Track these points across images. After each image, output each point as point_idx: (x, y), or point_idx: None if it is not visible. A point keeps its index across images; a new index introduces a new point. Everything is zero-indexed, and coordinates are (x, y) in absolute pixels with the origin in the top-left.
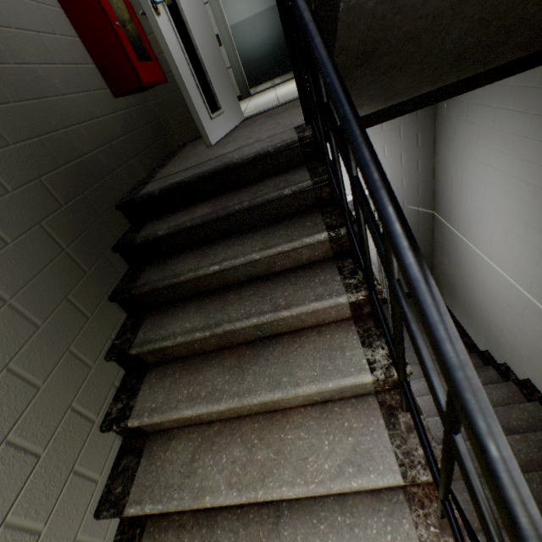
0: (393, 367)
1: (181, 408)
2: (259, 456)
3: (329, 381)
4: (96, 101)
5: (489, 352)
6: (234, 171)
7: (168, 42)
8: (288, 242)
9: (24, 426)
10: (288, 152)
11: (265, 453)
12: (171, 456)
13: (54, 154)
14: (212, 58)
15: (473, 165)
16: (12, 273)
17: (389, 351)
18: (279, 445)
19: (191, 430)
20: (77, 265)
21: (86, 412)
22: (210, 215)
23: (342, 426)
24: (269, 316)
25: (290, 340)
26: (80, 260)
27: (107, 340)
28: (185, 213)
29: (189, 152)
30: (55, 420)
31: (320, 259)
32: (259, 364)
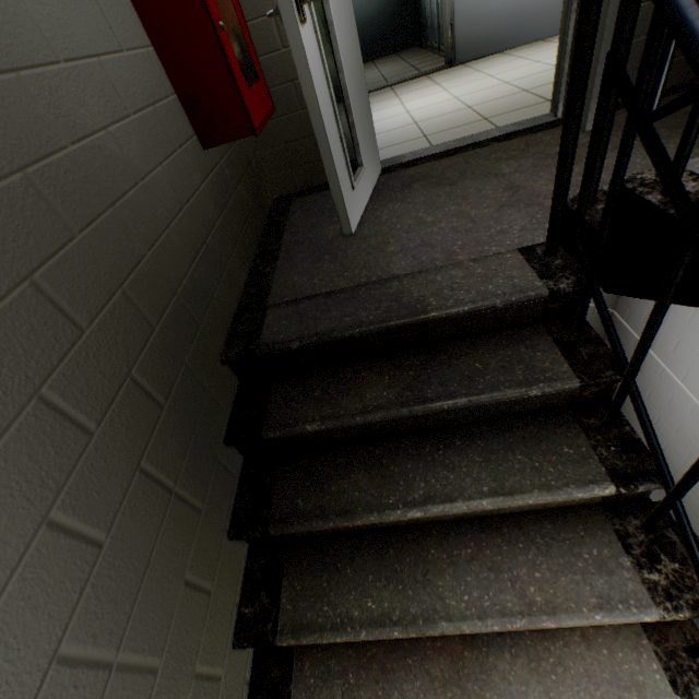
0: None
1: None
2: None
3: None
4: (183, 167)
5: None
6: (425, 324)
7: (312, 71)
8: (544, 490)
9: None
10: (521, 305)
11: None
12: None
13: (143, 309)
14: (354, 80)
15: None
16: (113, 599)
17: None
18: None
19: None
20: (189, 507)
21: None
22: (398, 412)
23: None
24: (522, 624)
25: (536, 644)
26: (192, 494)
27: (232, 609)
28: (343, 387)
29: (308, 234)
30: None
31: (577, 504)
32: (495, 688)
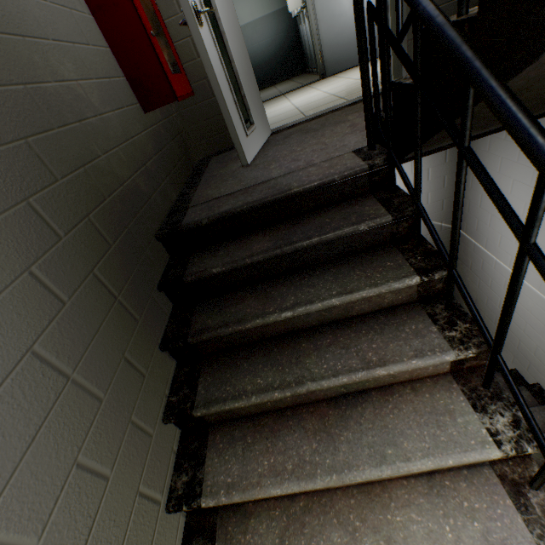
0: (523, 440)
1: (266, 485)
2: (367, 544)
3: (447, 456)
4: (130, 118)
5: (518, 371)
6: (292, 200)
7: (209, 55)
8: (372, 287)
9: (98, 533)
10: (353, 180)
11: (373, 540)
12: (253, 541)
13: (99, 185)
14: (244, 70)
15: (511, 185)
16: (71, 339)
17: (531, 429)
18: (388, 530)
19: (271, 505)
20: (129, 314)
21: (152, 492)
22: (273, 252)
23: (461, 506)
24: (362, 374)
25: (380, 399)
26: (132, 307)
27: (163, 397)
28: (239, 246)
29: (220, 171)
30: (126, 514)
31: (402, 303)
32: (350, 429)
